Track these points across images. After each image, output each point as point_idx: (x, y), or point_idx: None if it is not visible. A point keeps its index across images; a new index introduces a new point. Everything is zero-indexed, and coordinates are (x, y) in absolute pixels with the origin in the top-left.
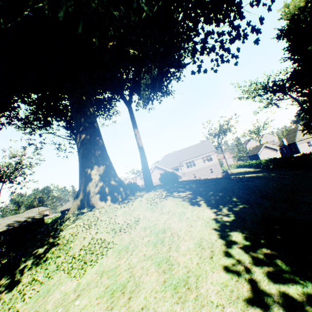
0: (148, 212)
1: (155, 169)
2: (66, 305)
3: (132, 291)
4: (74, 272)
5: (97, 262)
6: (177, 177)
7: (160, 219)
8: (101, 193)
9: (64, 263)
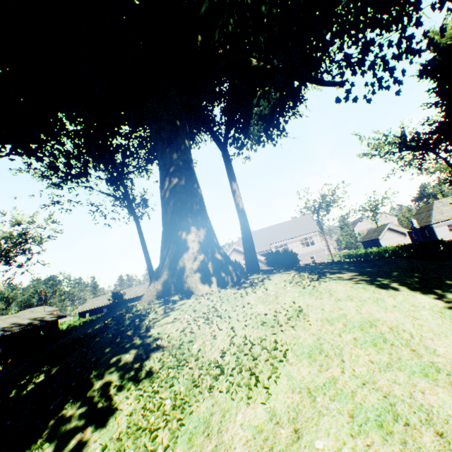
0: (309, 298)
1: (233, 253)
2: (286, 450)
3: (428, 421)
4: (241, 390)
5: (279, 372)
6: (297, 258)
7: (344, 307)
8: (202, 272)
9: (203, 375)
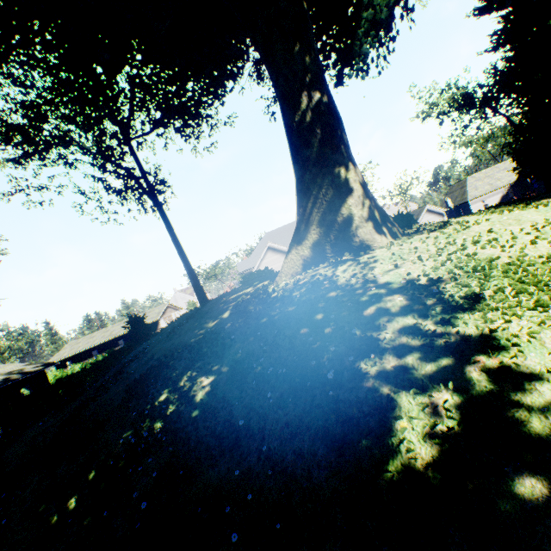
0: None
1: (268, 252)
2: None
3: None
4: None
5: None
6: (413, 221)
7: None
8: (372, 221)
9: None
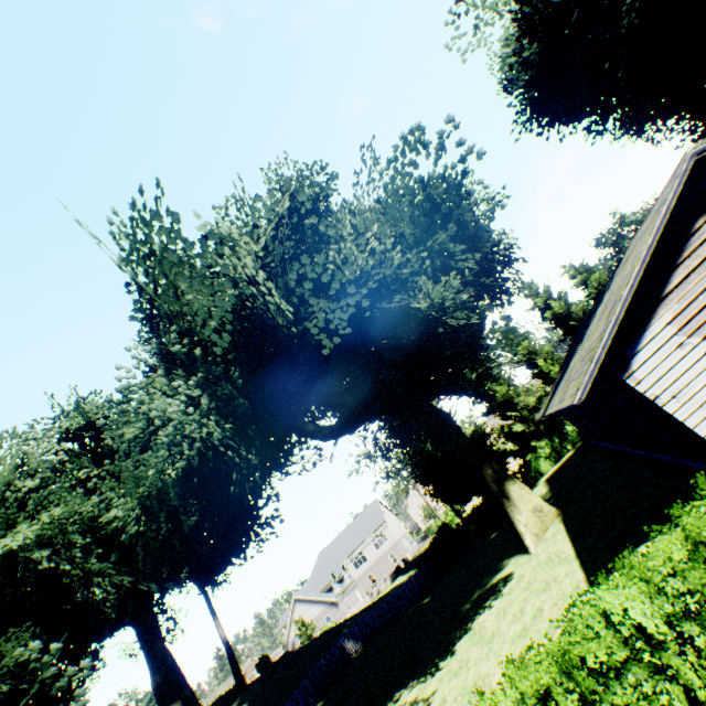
0: None
1: (296, 604)
2: None
3: None
4: None
5: None
6: (269, 663)
7: None
8: None
9: None
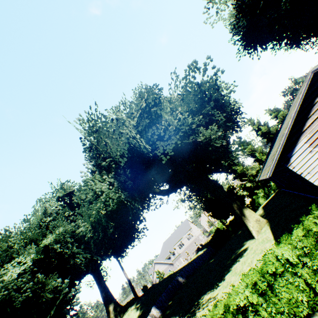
0: None
1: (155, 264)
2: None
3: None
4: None
5: None
6: (147, 288)
7: None
8: (115, 316)
9: None
